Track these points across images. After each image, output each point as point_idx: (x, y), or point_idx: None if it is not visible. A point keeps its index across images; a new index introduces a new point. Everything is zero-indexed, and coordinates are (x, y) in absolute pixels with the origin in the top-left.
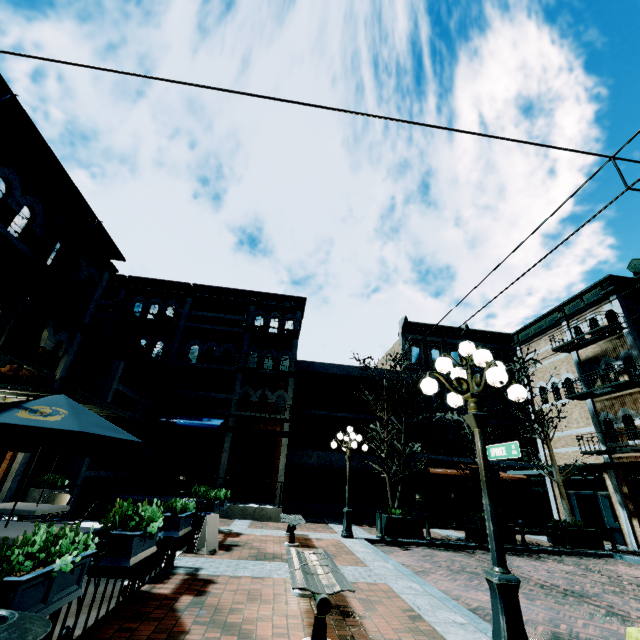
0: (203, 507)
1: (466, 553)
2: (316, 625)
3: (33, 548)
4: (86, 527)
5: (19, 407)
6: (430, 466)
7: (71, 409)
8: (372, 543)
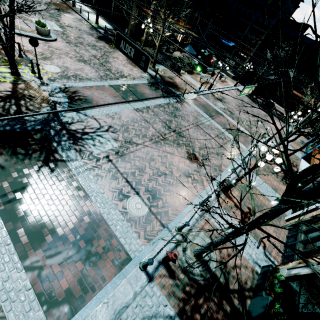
0: None
1: (252, 102)
2: (200, 79)
3: (183, 63)
4: (195, 61)
5: (185, 47)
6: (295, 90)
7: (189, 48)
8: (239, 90)
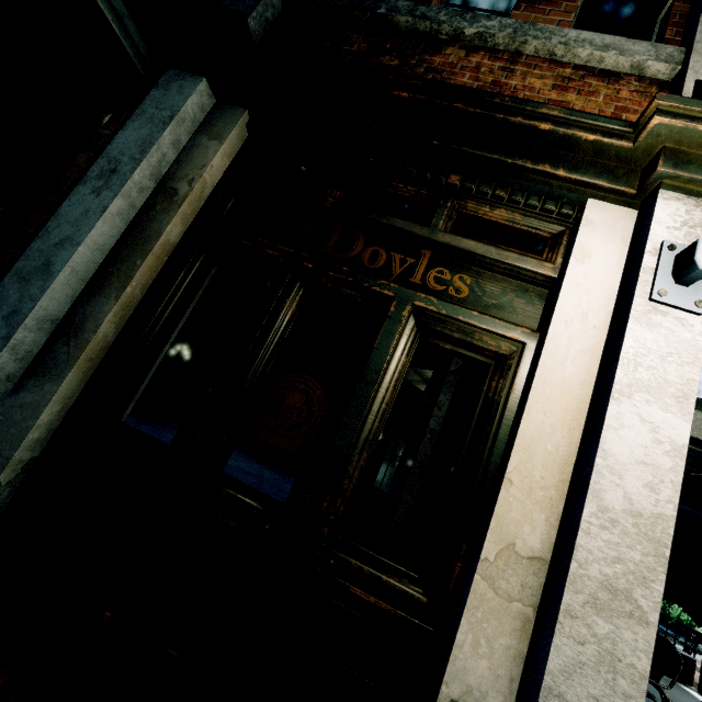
0: (666, 624)
1: None
2: None
3: None
4: None
5: None
6: None
7: None
8: None
